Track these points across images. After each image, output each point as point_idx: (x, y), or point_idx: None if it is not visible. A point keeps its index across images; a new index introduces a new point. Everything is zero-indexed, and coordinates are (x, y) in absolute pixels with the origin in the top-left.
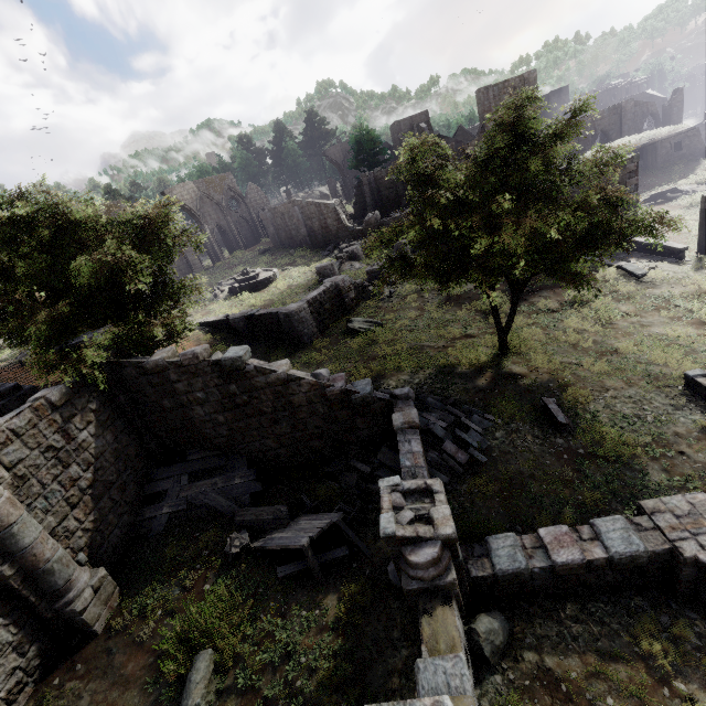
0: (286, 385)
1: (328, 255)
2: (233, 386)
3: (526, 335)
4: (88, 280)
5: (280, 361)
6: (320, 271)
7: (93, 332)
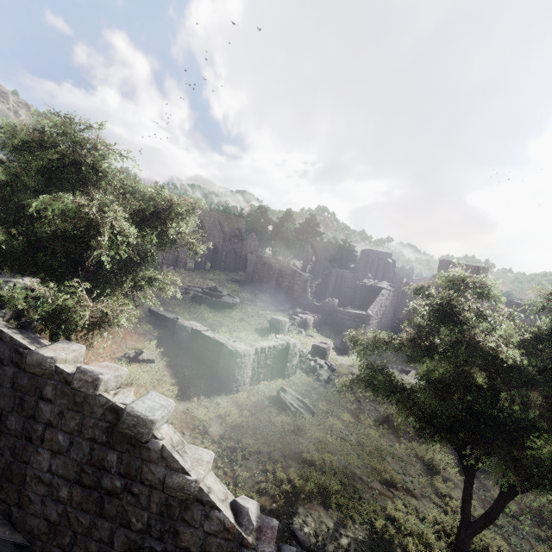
0: (187, 502)
1: (283, 310)
2: (113, 455)
3: (488, 542)
4: (56, 221)
5: (202, 449)
6: (273, 322)
7: (8, 276)
